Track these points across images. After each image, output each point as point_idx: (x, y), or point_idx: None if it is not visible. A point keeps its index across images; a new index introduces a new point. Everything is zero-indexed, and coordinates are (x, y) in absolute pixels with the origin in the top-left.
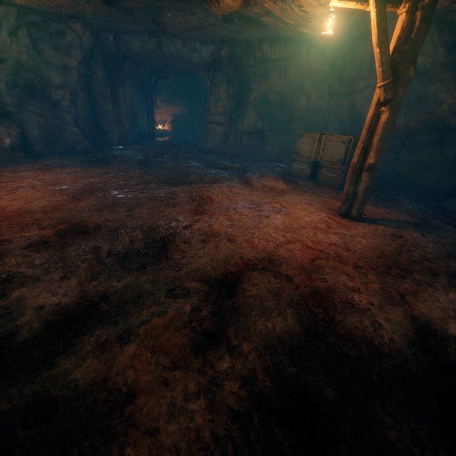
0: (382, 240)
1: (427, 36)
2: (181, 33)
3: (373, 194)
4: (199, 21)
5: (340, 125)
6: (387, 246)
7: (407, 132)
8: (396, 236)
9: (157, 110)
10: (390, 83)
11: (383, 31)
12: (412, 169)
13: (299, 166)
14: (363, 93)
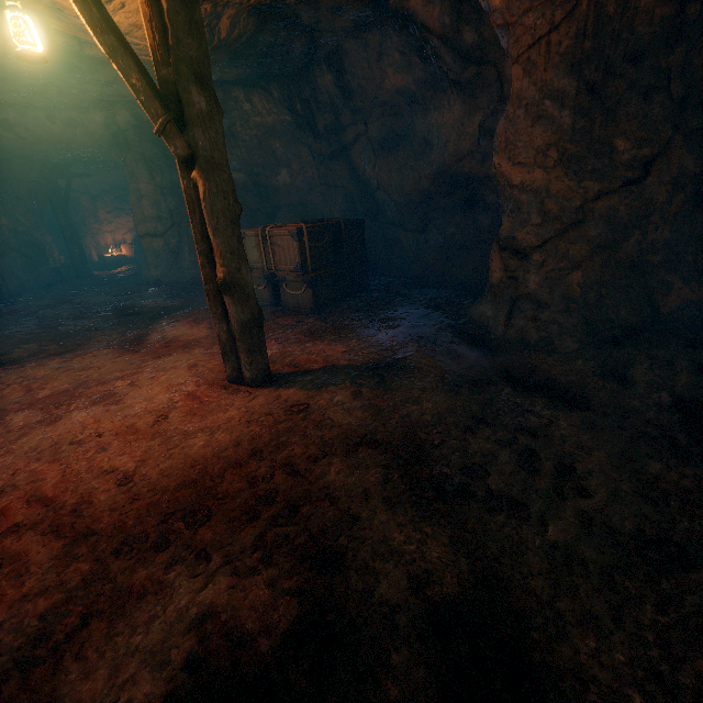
0: (249, 429)
1: (388, 42)
2: (29, 100)
3: (366, 313)
4: (24, 74)
5: (349, 203)
6: (239, 447)
7: (423, 198)
8: (295, 411)
9: (104, 226)
10: (170, 124)
11: (102, 28)
12: (444, 255)
13: (258, 285)
14: (357, 148)
